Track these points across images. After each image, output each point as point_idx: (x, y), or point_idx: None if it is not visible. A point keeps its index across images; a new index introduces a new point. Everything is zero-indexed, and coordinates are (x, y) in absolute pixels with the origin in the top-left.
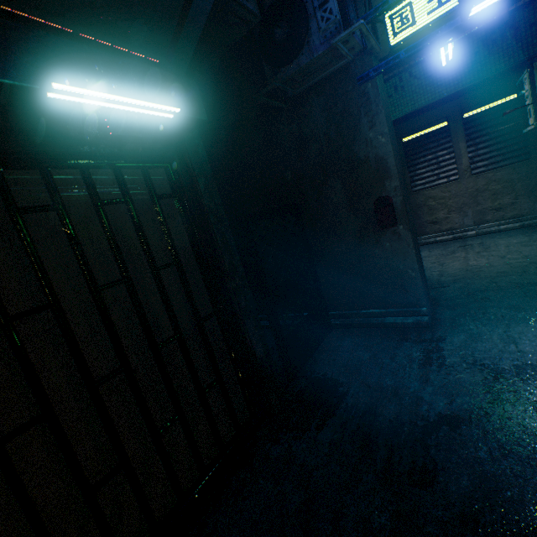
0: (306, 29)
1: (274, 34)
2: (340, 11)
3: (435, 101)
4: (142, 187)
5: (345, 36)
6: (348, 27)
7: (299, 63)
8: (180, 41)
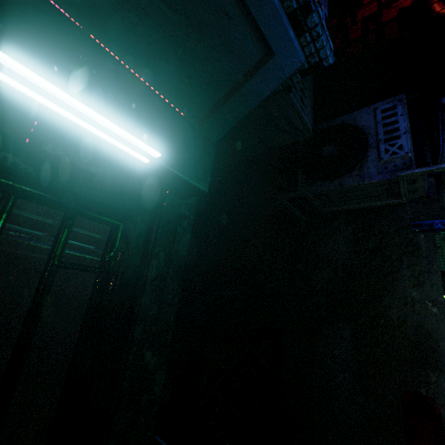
0: (362, 155)
1: (321, 151)
2: (414, 149)
3: (443, 270)
4: (44, 238)
5: (420, 172)
6: (424, 166)
7: (343, 183)
8: (221, 111)
